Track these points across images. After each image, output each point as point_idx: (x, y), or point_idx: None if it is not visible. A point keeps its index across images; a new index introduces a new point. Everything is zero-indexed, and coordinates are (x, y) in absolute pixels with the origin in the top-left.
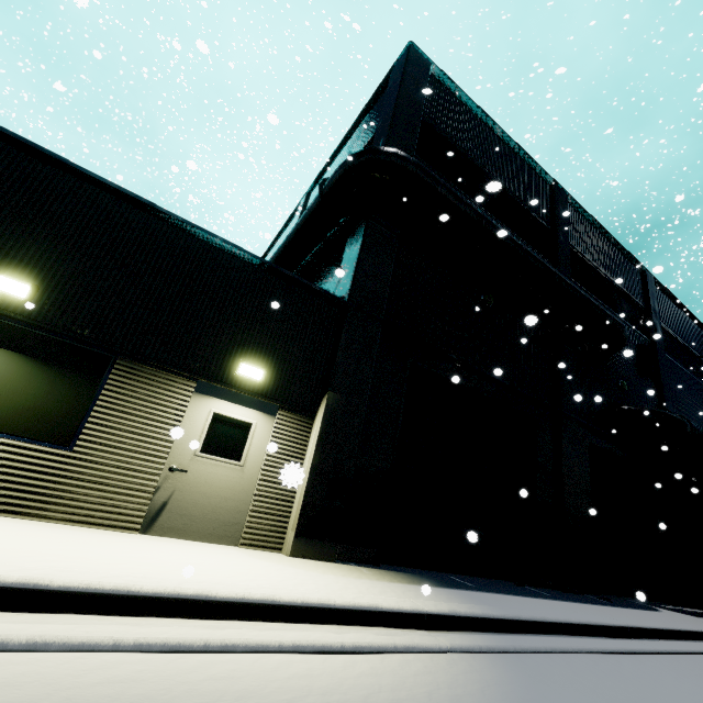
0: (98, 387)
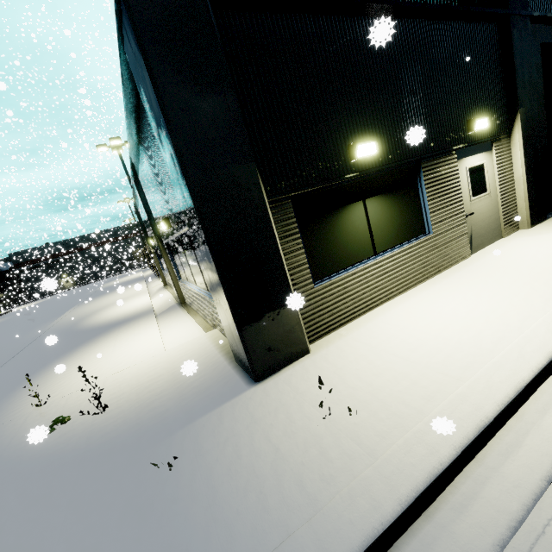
0: (418, 190)
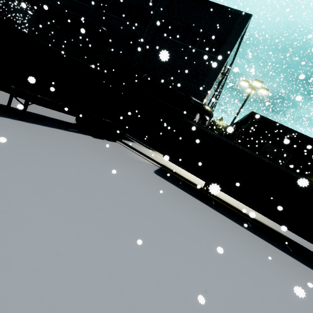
0: None
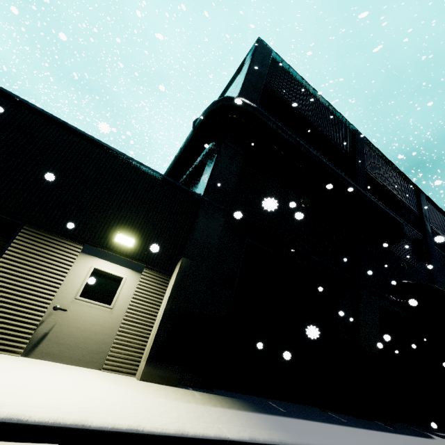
0: (7, 244)
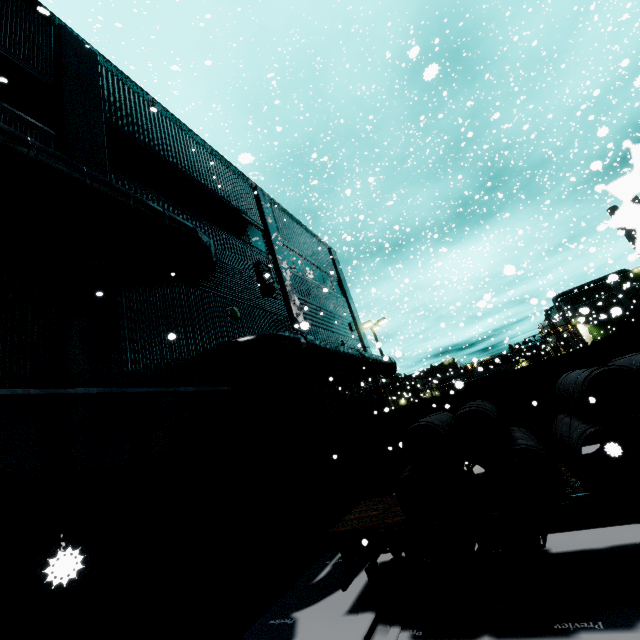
0: None
